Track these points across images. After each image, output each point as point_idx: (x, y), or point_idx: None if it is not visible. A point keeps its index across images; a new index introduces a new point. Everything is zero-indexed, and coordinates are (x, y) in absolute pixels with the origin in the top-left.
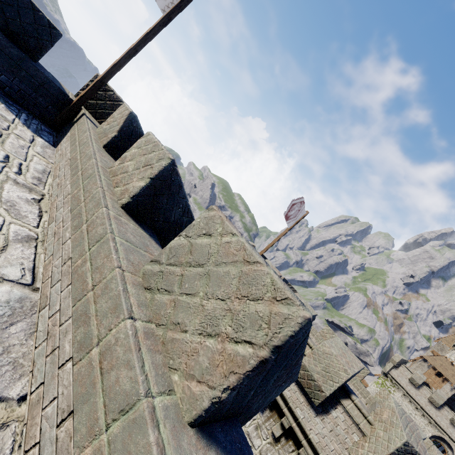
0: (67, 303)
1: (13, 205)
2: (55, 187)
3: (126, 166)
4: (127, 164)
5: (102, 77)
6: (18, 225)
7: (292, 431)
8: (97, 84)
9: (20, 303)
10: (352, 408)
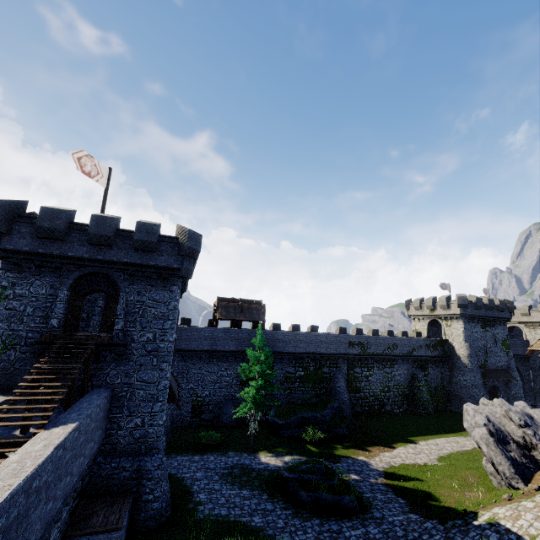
0: None
1: None
2: None
3: None
4: None
5: None
6: None
7: (534, 325)
8: None
9: None
10: (534, 311)
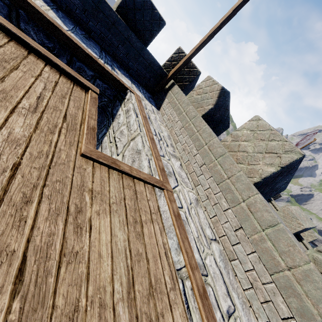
0: (261, 268)
1: (181, 176)
2: (181, 151)
3: (242, 145)
4: (243, 144)
5: (191, 54)
6: (190, 192)
7: None
8: (187, 60)
9: (221, 255)
10: None
